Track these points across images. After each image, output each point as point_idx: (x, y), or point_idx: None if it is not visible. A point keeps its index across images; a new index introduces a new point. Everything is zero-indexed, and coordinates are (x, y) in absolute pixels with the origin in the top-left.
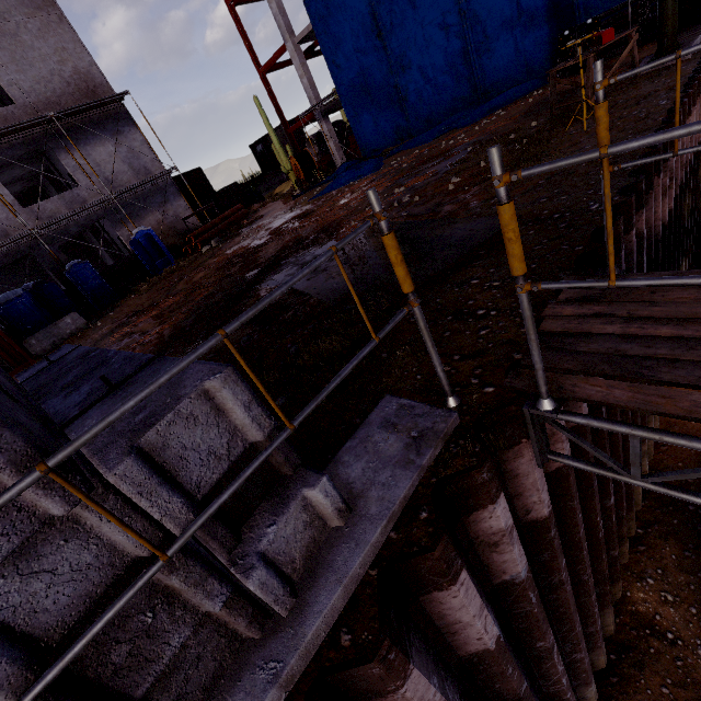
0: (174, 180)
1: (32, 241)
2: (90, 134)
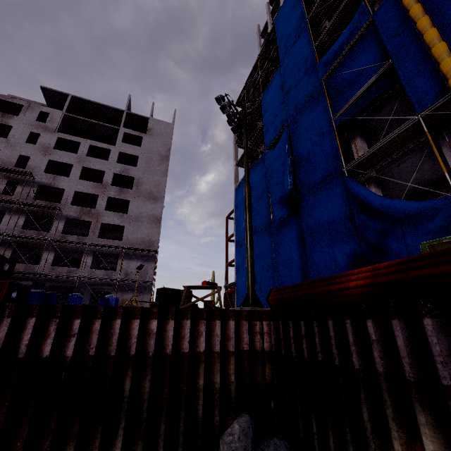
0: (174, 290)
1: (80, 280)
2: (136, 257)
